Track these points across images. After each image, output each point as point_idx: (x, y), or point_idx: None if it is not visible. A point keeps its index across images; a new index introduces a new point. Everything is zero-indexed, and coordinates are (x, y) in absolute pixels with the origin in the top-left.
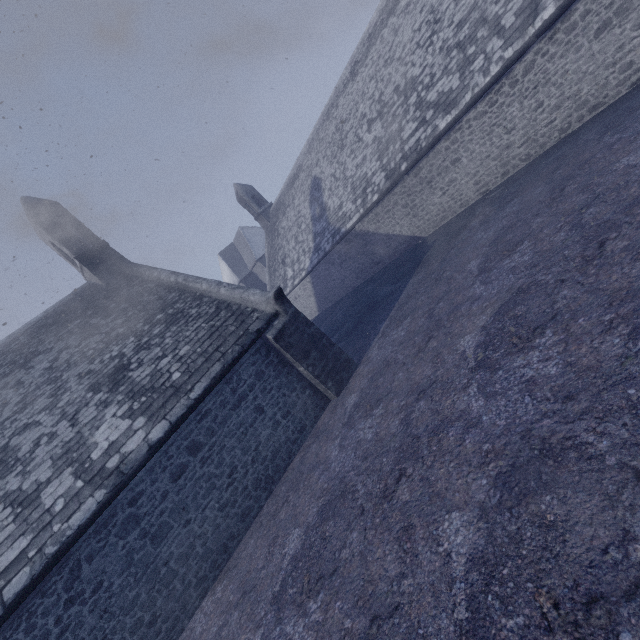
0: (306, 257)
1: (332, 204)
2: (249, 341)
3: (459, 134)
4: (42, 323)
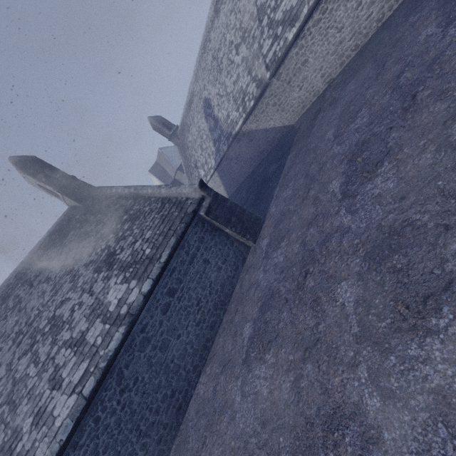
0: (211, 159)
1: (222, 116)
2: (189, 219)
3: (304, 41)
4: (49, 239)
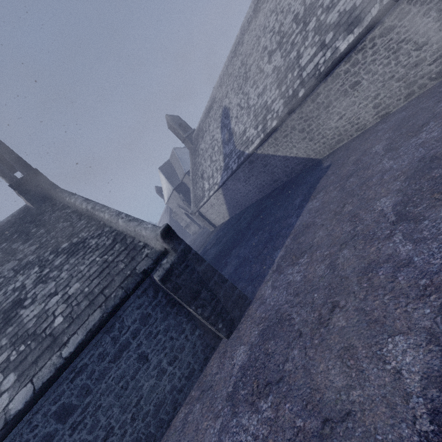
0: (218, 174)
1: (238, 130)
2: (133, 284)
3: (361, 55)
4: None
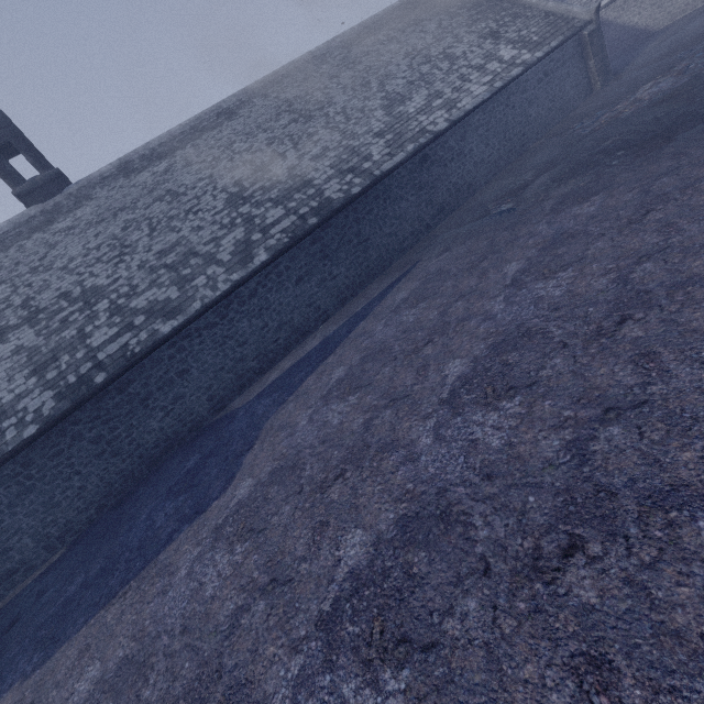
0: None
1: None
2: (577, 31)
3: None
4: (405, 7)
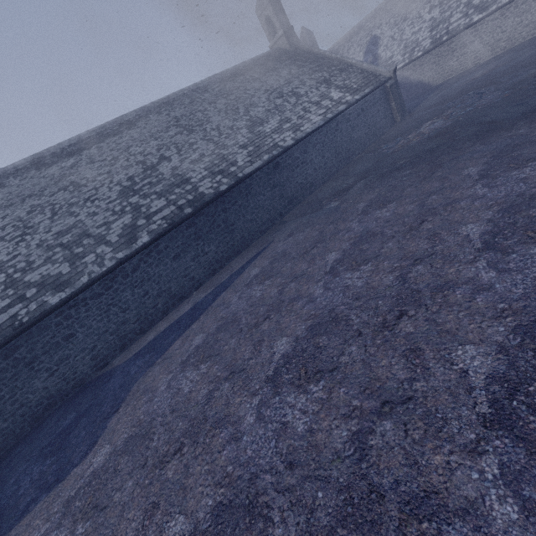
0: None
1: (385, 55)
2: (382, 83)
3: (480, 27)
4: (266, 58)
